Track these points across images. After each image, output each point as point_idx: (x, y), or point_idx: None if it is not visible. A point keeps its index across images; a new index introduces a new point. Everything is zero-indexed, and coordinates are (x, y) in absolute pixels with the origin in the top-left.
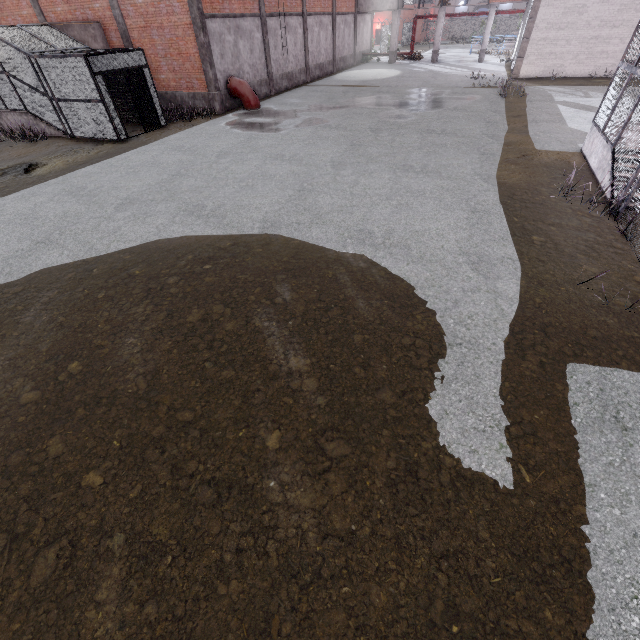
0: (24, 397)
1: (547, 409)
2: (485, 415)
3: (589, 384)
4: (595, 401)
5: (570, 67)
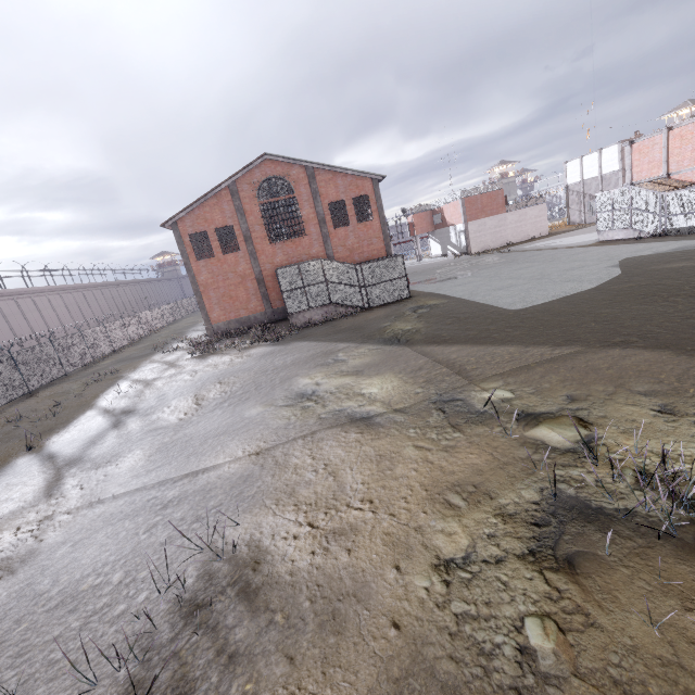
0: None
1: None
2: None
3: None
4: None
5: (491, 245)
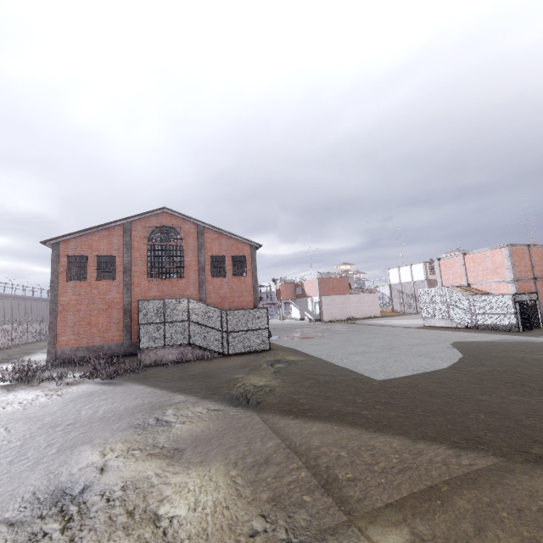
0: (540, 352)
1: None
2: None
3: None
4: None
5: (339, 316)
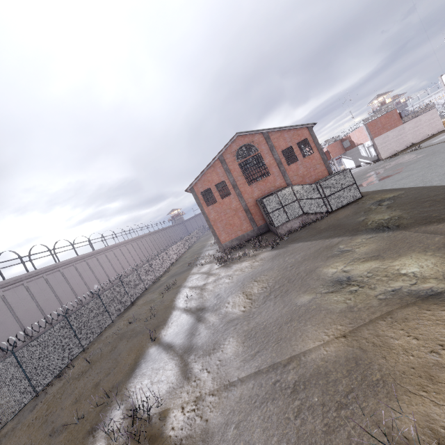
0: None
1: None
2: None
3: None
4: None
5: (397, 149)
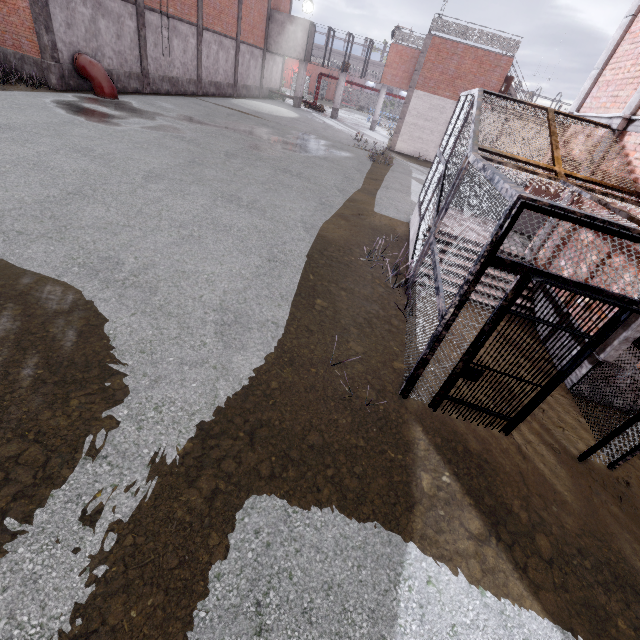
0: None
1: (165, 592)
2: (32, 622)
3: (258, 534)
4: (247, 570)
5: (433, 154)
